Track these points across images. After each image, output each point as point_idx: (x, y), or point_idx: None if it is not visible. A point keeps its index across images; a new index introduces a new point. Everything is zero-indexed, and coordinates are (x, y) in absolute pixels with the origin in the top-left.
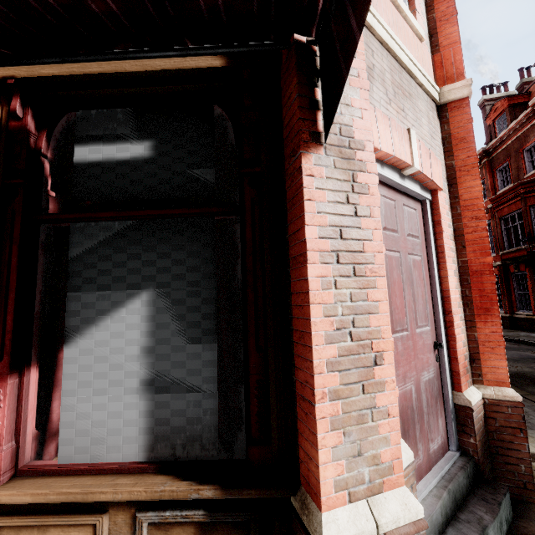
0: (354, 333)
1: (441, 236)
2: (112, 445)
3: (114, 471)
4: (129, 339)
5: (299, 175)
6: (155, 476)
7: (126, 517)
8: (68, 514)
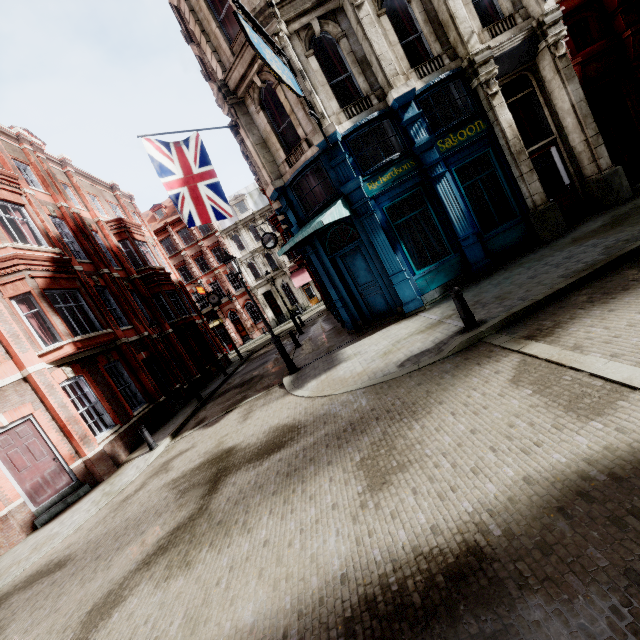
0: None
1: (42, 426)
2: None
3: None
4: None
5: None
6: None
7: None
8: None
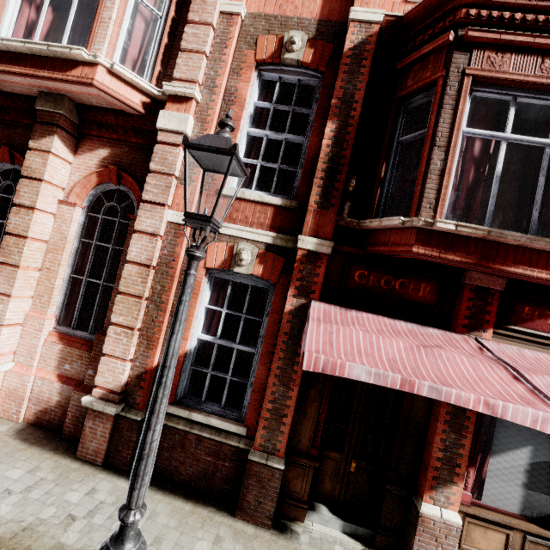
0: None
1: None
2: (505, 503)
3: (508, 515)
4: (519, 464)
5: None
6: (529, 523)
7: (520, 535)
8: (497, 526)
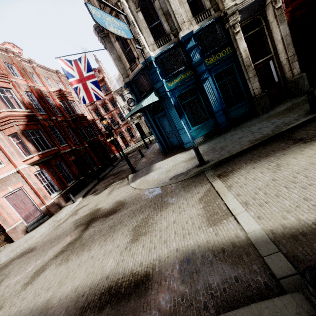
0: (2, 219)
1: (27, 192)
2: None
3: None
4: None
5: None
6: None
7: None
8: None
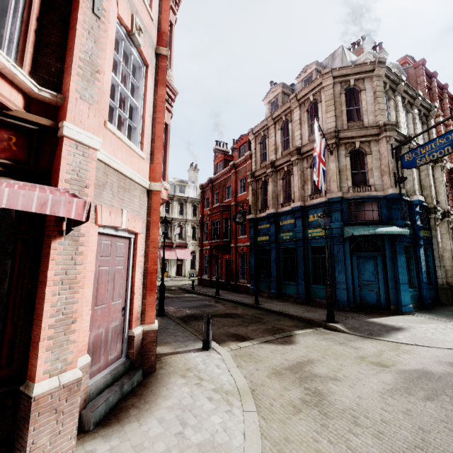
0: (64, 312)
1: (136, 256)
2: None
3: None
4: None
5: (49, 249)
6: None
7: None
8: None
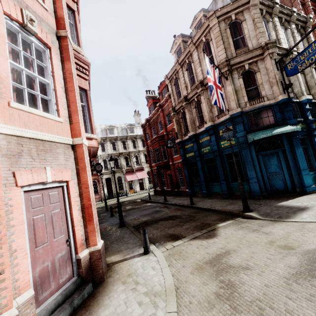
0: None
1: (70, 198)
2: None
3: None
4: None
5: None
6: None
7: None
8: None
